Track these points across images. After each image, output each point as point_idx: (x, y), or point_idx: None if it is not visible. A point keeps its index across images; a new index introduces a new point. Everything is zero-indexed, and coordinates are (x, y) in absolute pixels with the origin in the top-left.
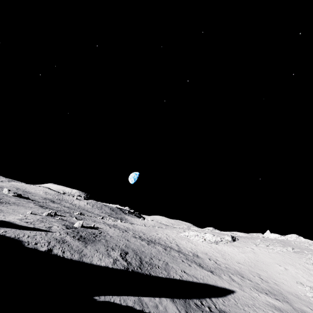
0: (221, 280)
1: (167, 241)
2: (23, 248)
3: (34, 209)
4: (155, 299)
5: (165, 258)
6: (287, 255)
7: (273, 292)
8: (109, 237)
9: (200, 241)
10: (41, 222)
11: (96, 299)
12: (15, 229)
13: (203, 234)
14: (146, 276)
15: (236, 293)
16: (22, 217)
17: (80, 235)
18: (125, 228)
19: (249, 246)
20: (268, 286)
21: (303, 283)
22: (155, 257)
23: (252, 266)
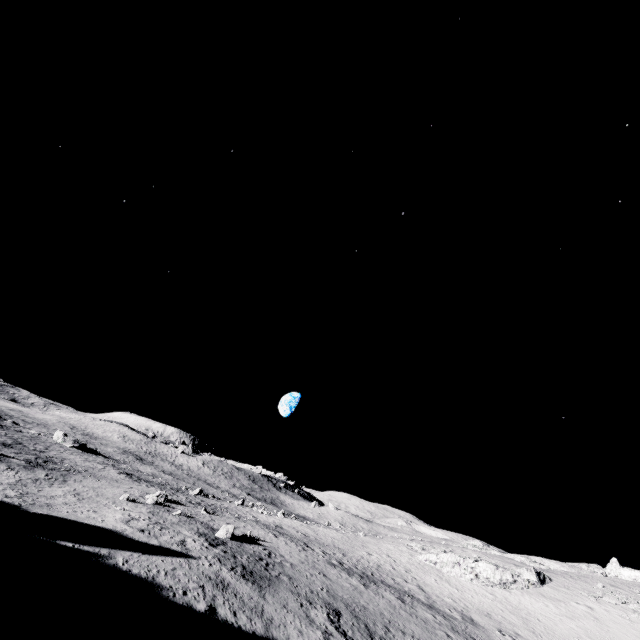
0: None
1: (395, 575)
2: (170, 605)
3: (124, 484)
4: None
5: (412, 627)
6: None
7: None
8: (289, 567)
9: (467, 578)
10: (161, 527)
11: None
12: (137, 553)
13: (473, 564)
14: None
15: None
16: (122, 513)
17: (241, 564)
18: (301, 537)
19: (581, 599)
20: None
21: None
22: (393, 626)
23: None
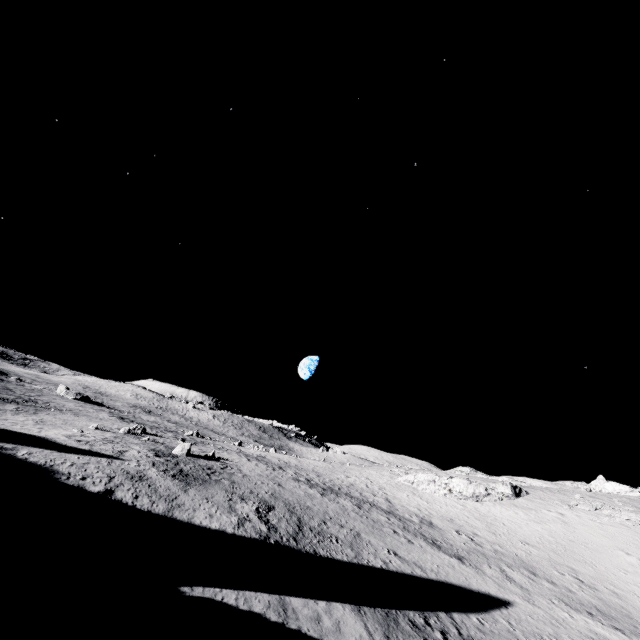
0: (481, 577)
1: (365, 491)
2: (55, 484)
3: (107, 421)
4: (318, 603)
5: (355, 524)
6: None
7: (608, 613)
8: (240, 476)
9: (440, 494)
10: (108, 442)
11: (184, 591)
12: (51, 451)
13: (447, 480)
14: (306, 555)
15: (514, 608)
16: (76, 433)
17: (179, 469)
18: (281, 463)
19: (554, 508)
20: (597, 599)
21: None
22: (332, 521)
23: (558, 552)
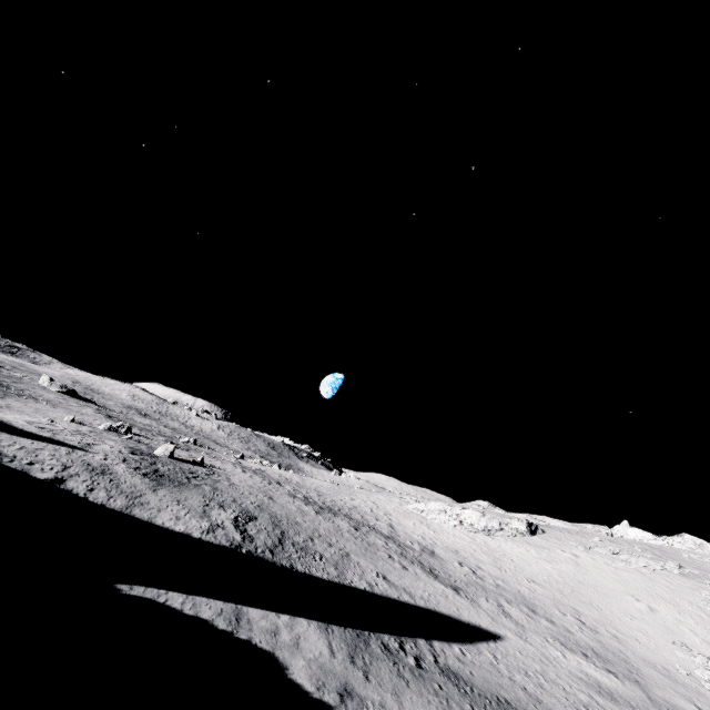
0: (475, 609)
1: (368, 515)
2: None
3: (89, 417)
4: (280, 616)
5: (347, 544)
6: (662, 578)
7: (605, 655)
8: (226, 484)
9: (450, 525)
10: (78, 434)
11: (121, 589)
12: (1, 432)
13: (459, 511)
14: (280, 568)
15: (504, 642)
16: (44, 421)
17: (155, 469)
18: (280, 479)
19: (569, 548)
20: (595, 641)
21: (692, 647)
22: (321, 539)
23: (564, 593)
